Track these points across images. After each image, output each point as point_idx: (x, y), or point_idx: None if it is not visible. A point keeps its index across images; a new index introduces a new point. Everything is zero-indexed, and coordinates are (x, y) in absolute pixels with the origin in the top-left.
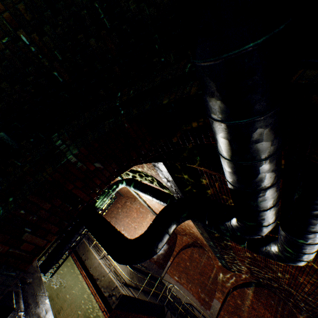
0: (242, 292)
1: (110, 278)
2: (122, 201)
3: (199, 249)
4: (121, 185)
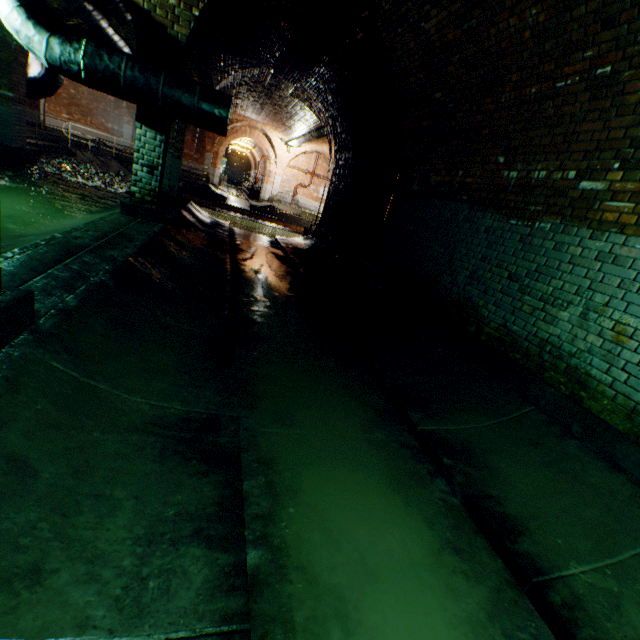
0: None
1: None
2: None
3: None
4: None
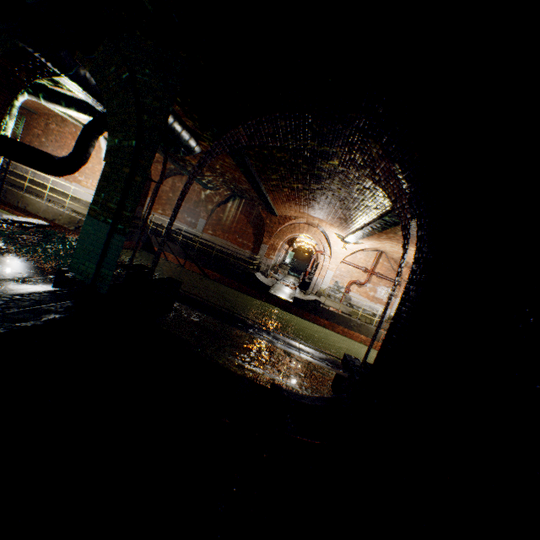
0: (225, 208)
1: (70, 215)
2: (42, 125)
3: (182, 177)
4: (22, 96)
